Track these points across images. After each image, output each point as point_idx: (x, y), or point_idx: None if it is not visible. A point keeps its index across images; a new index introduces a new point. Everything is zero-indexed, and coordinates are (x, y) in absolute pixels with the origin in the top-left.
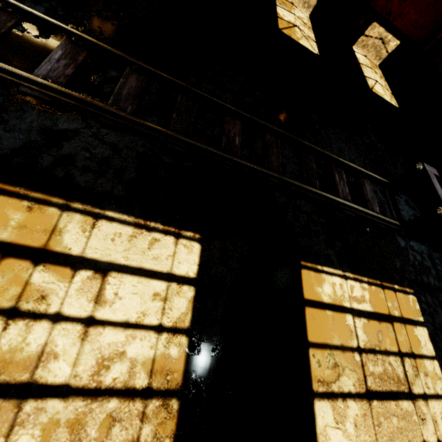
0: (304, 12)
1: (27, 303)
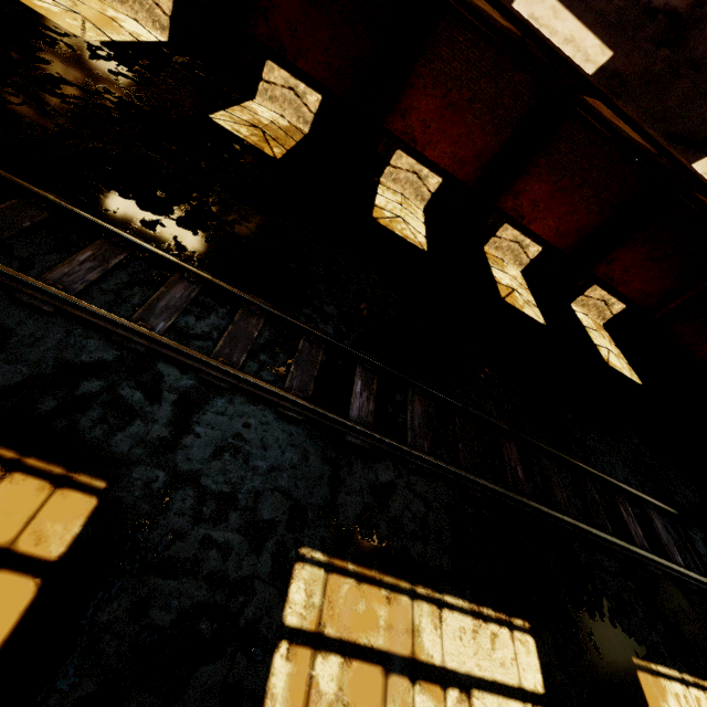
0: (515, 268)
1: None
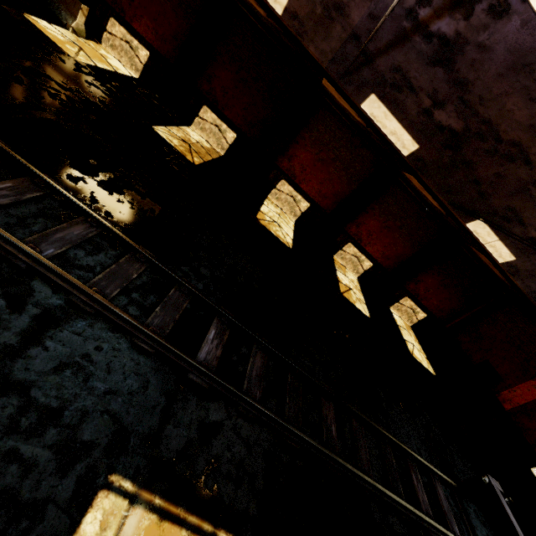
0: (354, 275)
1: None
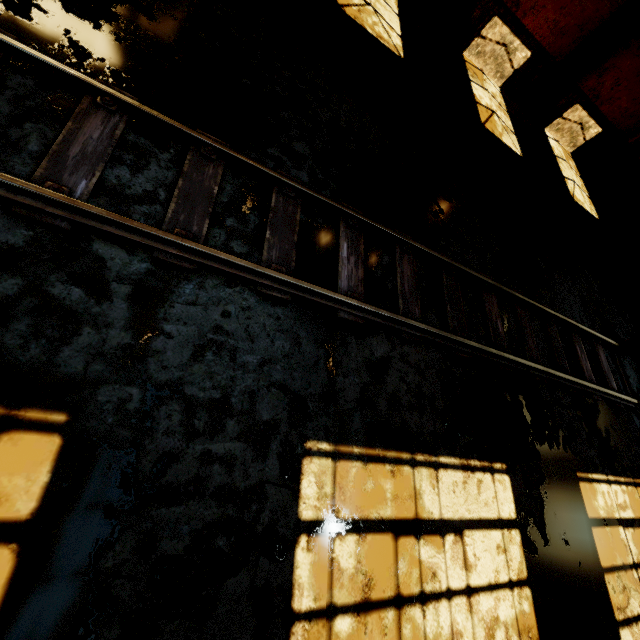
0: (495, 83)
1: (427, 584)
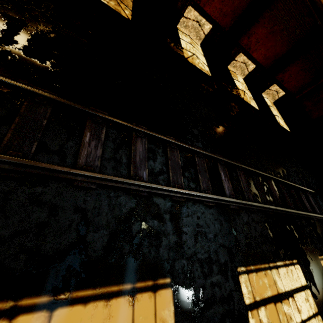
0: (241, 77)
1: (290, 322)
